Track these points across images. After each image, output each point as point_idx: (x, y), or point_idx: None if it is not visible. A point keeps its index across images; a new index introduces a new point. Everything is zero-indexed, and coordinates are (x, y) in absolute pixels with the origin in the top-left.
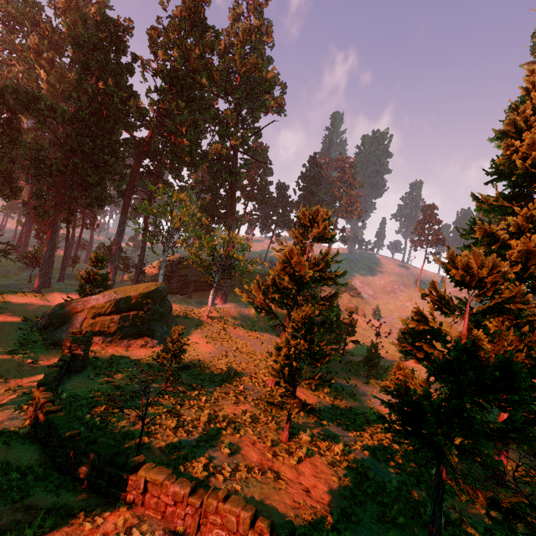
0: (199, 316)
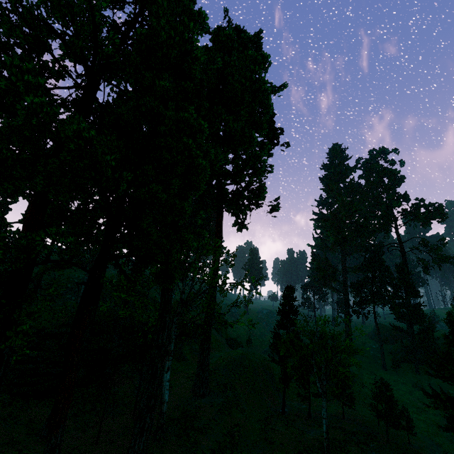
0: (310, 451)
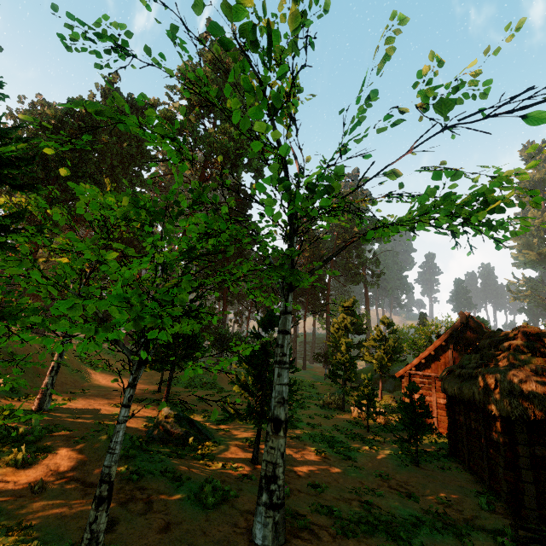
0: None
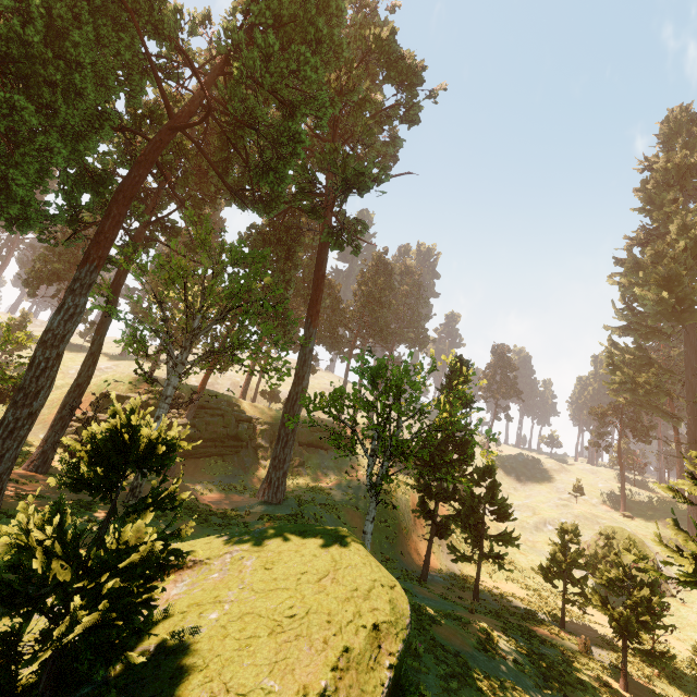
0: None
